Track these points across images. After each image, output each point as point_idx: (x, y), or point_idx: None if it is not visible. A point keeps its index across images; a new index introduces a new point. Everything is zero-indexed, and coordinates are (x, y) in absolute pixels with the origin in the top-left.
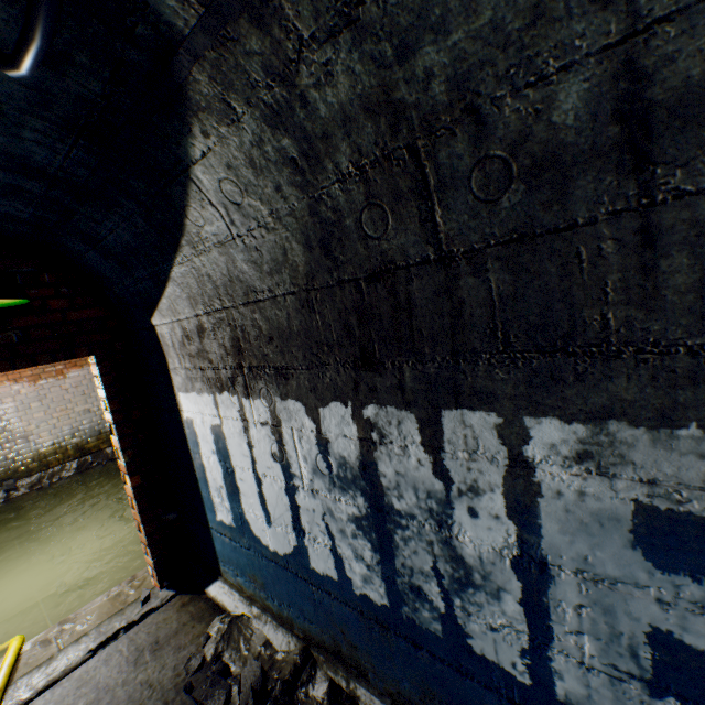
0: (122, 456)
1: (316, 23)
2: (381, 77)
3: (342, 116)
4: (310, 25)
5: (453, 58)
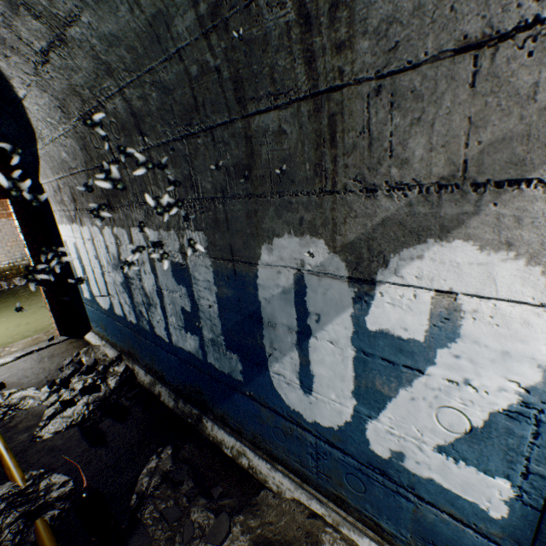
0: (32, 260)
1: (36, 58)
2: (69, 82)
3: (65, 93)
4: (34, 59)
5: (85, 82)
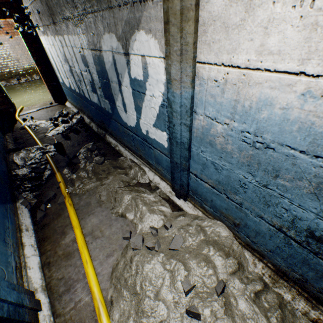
0: (33, 59)
1: None
2: None
3: None
4: None
5: None
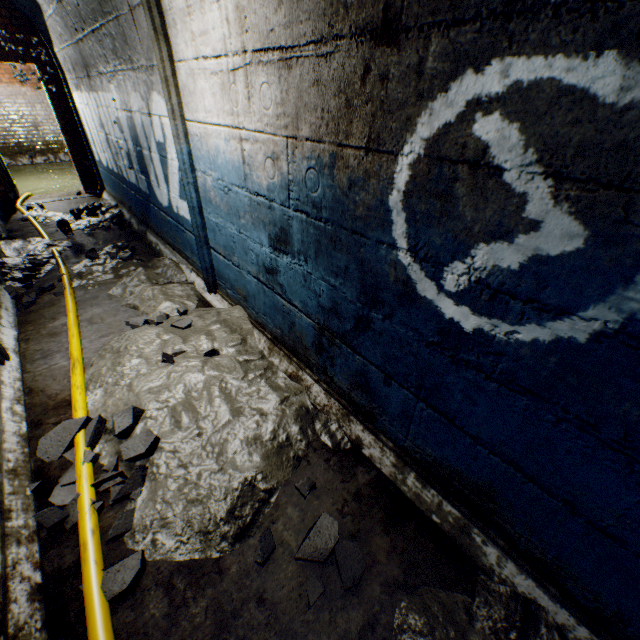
0: (59, 124)
1: None
2: None
3: None
4: None
5: None
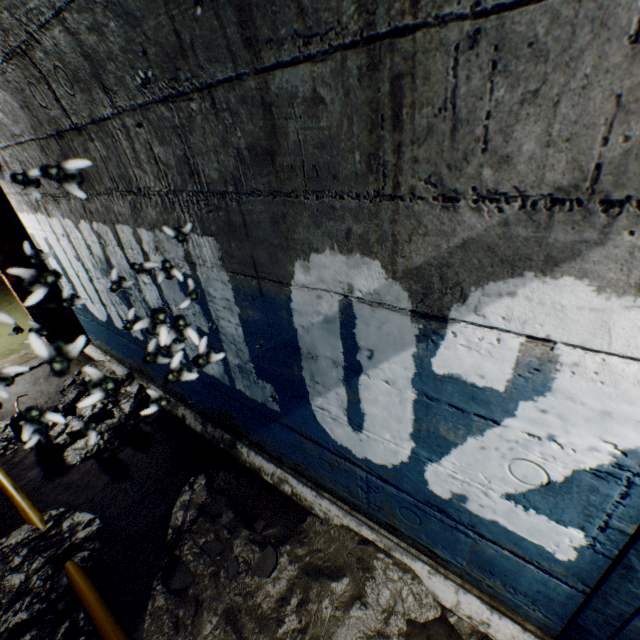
0: None
1: None
2: None
3: None
4: None
5: None
